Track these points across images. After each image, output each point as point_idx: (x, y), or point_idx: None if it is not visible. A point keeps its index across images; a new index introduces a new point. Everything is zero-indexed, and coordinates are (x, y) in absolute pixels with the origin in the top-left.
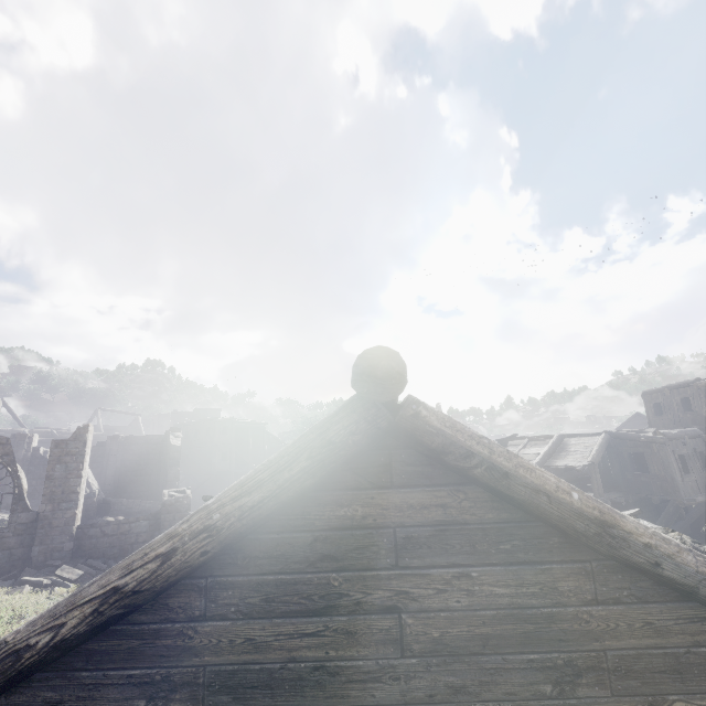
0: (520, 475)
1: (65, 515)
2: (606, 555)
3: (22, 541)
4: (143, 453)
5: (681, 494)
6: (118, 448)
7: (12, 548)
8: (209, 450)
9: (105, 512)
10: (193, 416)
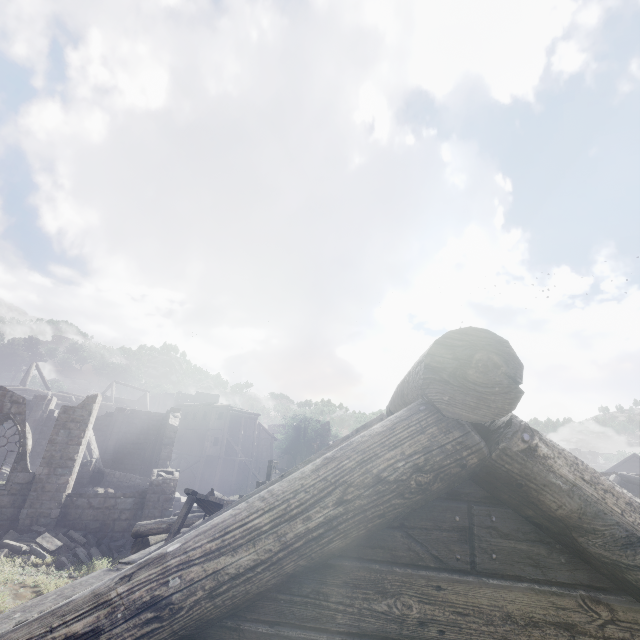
0: None
1: (58, 481)
2: None
3: (14, 501)
4: (144, 428)
5: None
6: (123, 420)
7: (4, 507)
8: (203, 433)
9: (98, 481)
10: (194, 399)
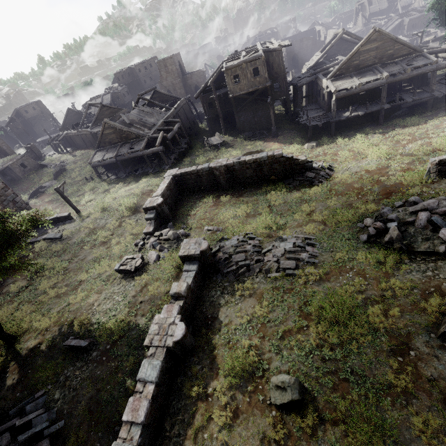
0: (108, 106)
1: None
2: (112, 108)
3: None
4: None
5: (125, 102)
6: None
7: None
8: None
9: None
10: None
